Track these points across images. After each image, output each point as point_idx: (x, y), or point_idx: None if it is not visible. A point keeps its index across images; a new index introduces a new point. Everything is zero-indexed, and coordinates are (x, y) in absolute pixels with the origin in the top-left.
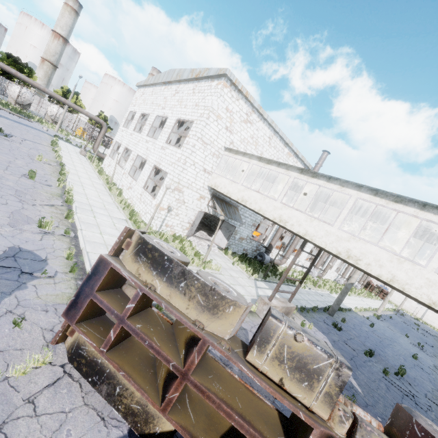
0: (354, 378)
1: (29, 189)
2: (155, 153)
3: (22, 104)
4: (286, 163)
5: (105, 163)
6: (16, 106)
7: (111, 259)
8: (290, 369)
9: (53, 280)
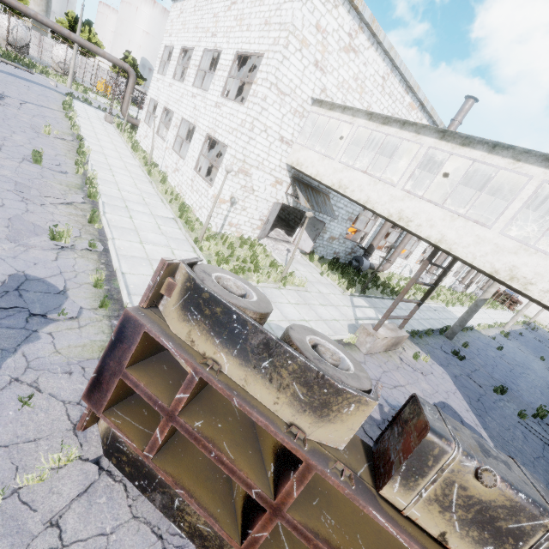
0: (484, 428)
1: (35, 181)
2: (206, 114)
3: (17, 46)
4: (416, 122)
5: (139, 134)
6: (10, 50)
7: (143, 317)
8: (461, 521)
9: (76, 322)
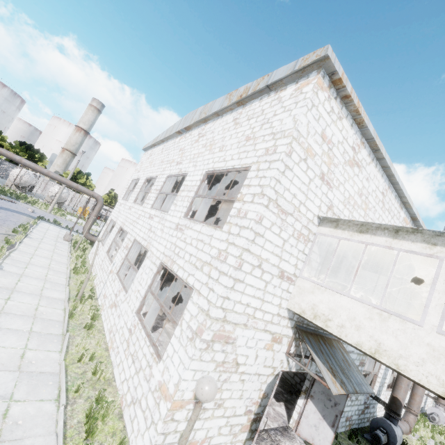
0: None
1: None
2: (162, 238)
3: (22, 186)
4: None
5: (93, 251)
6: (14, 189)
7: None
8: None
9: None
